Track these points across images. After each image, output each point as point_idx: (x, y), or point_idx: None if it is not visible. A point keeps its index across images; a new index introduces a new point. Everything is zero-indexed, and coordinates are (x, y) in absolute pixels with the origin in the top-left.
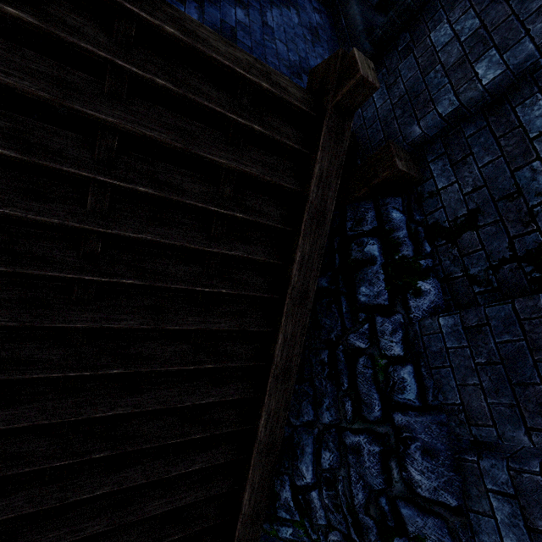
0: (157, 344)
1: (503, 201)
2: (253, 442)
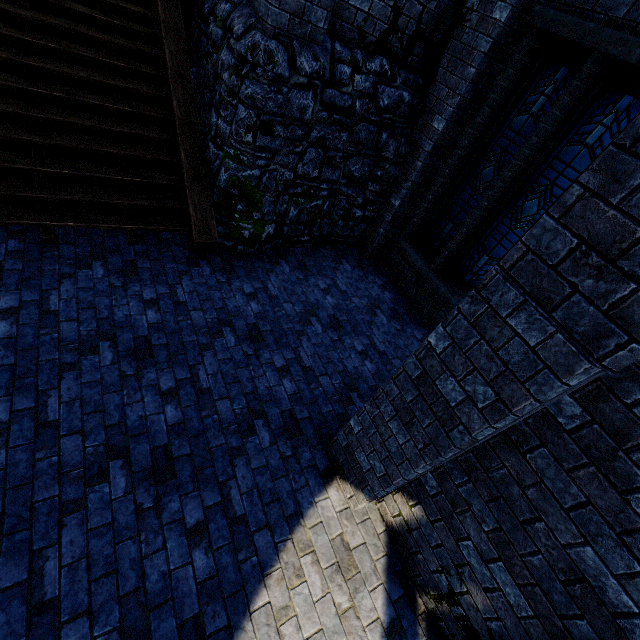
0: (80, 48)
1: None
2: (175, 122)
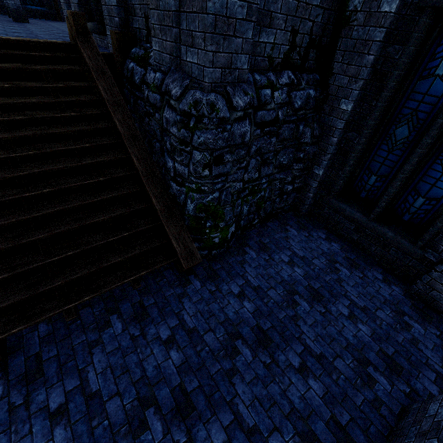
0: (53, 145)
1: (144, 0)
2: (139, 174)
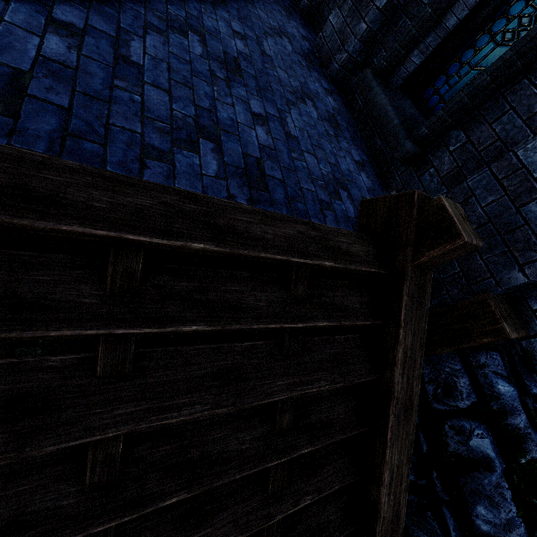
0: None
1: None
2: None
